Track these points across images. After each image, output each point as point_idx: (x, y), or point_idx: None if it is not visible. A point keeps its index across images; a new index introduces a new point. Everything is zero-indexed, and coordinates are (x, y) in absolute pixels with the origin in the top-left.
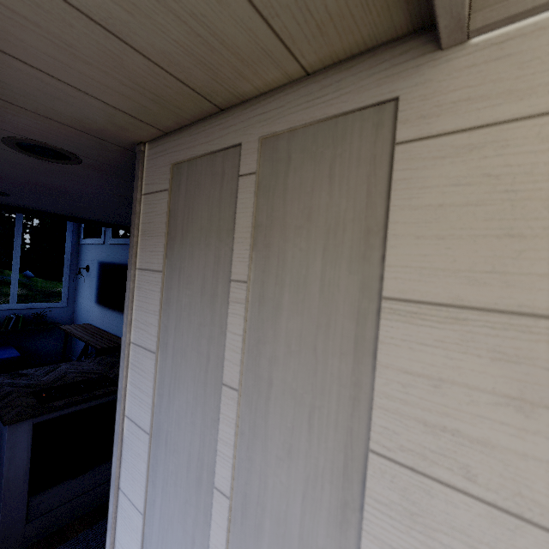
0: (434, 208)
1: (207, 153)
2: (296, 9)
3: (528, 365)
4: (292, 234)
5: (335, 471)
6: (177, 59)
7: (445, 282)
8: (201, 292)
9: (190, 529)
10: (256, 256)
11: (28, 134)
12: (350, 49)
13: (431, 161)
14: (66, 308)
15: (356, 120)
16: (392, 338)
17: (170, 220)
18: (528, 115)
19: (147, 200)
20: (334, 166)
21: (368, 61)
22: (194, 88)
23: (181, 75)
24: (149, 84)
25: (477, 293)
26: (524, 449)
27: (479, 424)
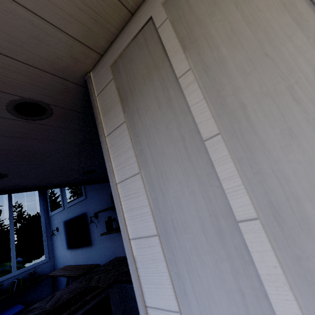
0: None
1: (131, 41)
2: None
3: None
4: (208, 20)
5: None
6: None
7: None
8: (158, 107)
9: (232, 285)
10: (189, 52)
11: (22, 92)
12: None
13: None
14: (49, 262)
15: None
16: None
17: (119, 92)
18: None
19: (101, 96)
20: None
21: None
22: None
23: None
24: (93, 2)
25: None
26: None
27: None
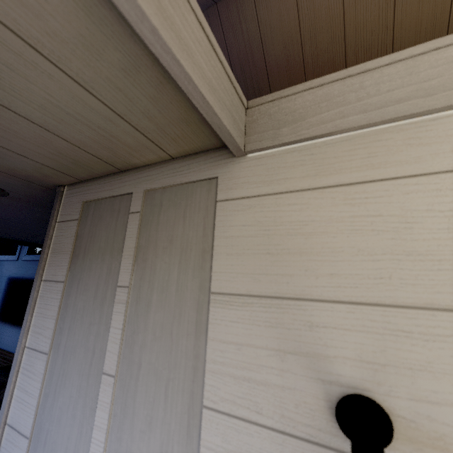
0: (235, 238)
1: (109, 197)
2: (159, 132)
3: (281, 328)
4: (161, 252)
5: (182, 431)
6: (90, 144)
7: (242, 281)
8: (94, 297)
9: None
10: (137, 267)
11: None
12: (194, 150)
13: (233, 212)
14: None
15: (198, 186)
16: (216, 319)
17: (76, 241)
18: (272, 193)
19: (60, 226)
20: (186, 211)
21: (204, 156)
22: (101, 159)
23: (92, 152)
24: (70, 154)
25: (256, 287)
26: (283, 383)
27: (261, 371)
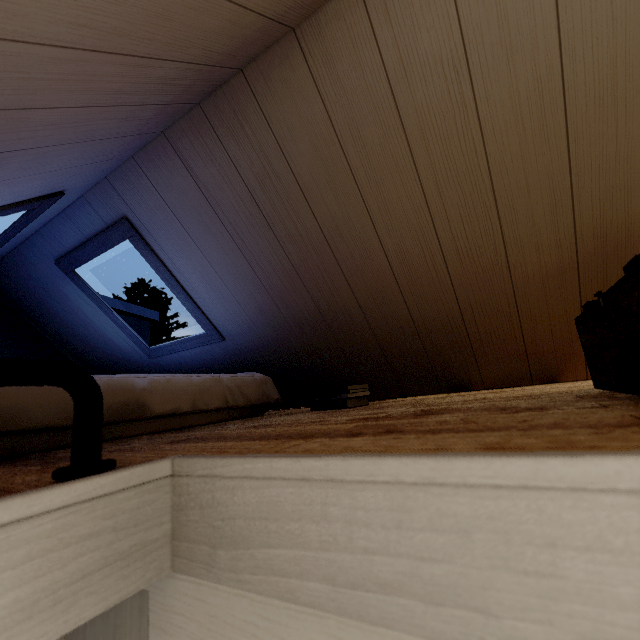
0: None
1: None
2: None
3: None
4: None
5: None
6: None
7: None
8: None
9: None
10: None
11: None
12: None
13: None
14: None
15: None
16: None
17: None
18: None
19: None
20: (116, 638)
21: None
22: None
23: None
24: None
25: None
26: None
27: None
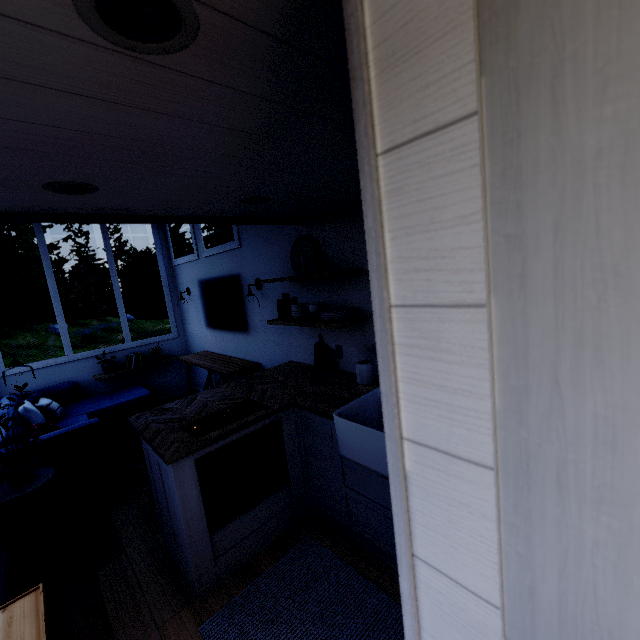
0: None
1: None
2: None
3: None
4: None
5: None
6: None
7: None
8: None
9: None
10: None
11: None
12: None
13: None
14: (178, 339)
15: None
16: None
17: None
18: None
19: None
20: None
21: None
22: None
23: None
24: None
25: None
26: None
27: None
